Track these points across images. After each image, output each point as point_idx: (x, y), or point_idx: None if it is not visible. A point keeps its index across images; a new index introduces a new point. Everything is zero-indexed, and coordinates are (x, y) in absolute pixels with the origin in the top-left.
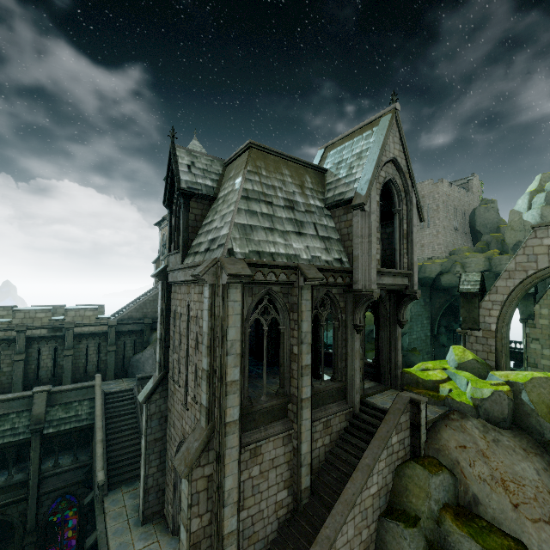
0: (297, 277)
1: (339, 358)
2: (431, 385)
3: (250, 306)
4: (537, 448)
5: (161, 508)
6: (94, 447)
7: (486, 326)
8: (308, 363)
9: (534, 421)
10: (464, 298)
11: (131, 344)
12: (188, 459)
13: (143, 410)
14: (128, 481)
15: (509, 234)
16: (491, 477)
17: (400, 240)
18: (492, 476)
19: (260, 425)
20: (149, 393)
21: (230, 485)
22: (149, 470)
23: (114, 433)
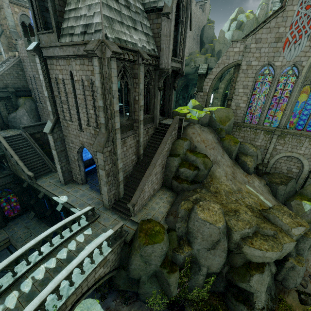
0: (138, 58)
1: (151, 104)
2: (184, 115)
3: (117, 73)
4: (213, 131)
5: (72, 178)
6: (12, 164)
7: (205, 90)
8: (143, 104)
9: (214, 123)
10: (199, 77)
11: (3, 107)
12: (101, 145)
13: (49, 138)
14: (44, 175)
15: (217, 45)
16: (201, 140)
17: (180, 41)
18: (201, 140)
19: (124, 132)
20: (51, 128)
21: (119, 152)
22: (62, 164)
23: (23, 156)
